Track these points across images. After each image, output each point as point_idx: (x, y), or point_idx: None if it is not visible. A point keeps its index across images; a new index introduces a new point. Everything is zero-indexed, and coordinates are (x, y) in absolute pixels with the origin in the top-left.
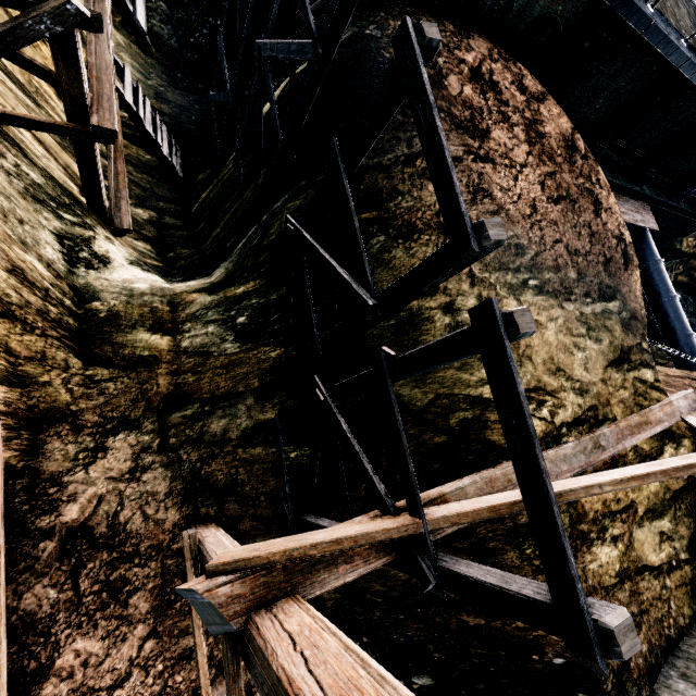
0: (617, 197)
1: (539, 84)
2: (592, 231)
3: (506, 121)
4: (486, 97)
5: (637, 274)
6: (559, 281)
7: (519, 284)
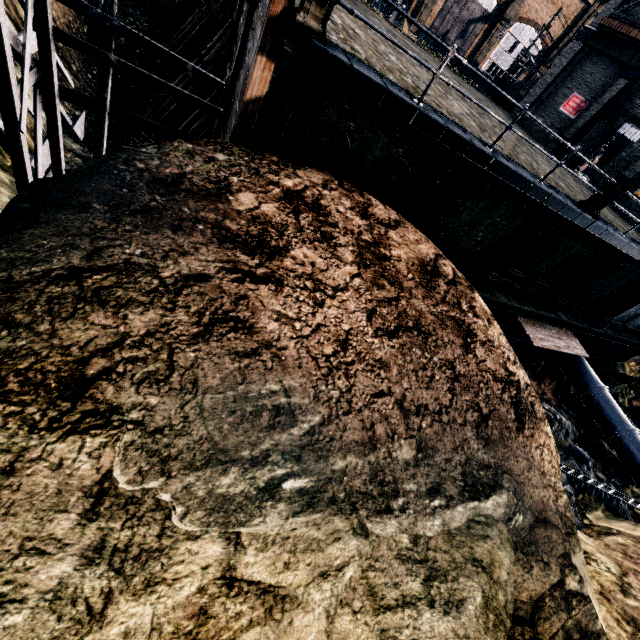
0: (531, 323)
1: (397, 214)
2: (456, 372)
3: (325, 240)
4: (300, 216)
5: (547, 430)
6: (369, 469)
7: (252, 493)
